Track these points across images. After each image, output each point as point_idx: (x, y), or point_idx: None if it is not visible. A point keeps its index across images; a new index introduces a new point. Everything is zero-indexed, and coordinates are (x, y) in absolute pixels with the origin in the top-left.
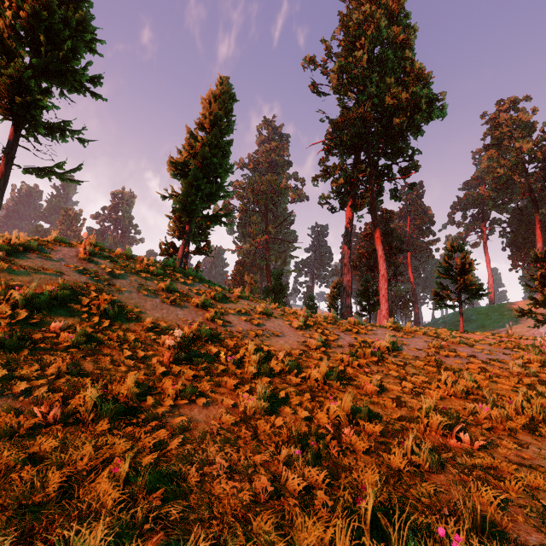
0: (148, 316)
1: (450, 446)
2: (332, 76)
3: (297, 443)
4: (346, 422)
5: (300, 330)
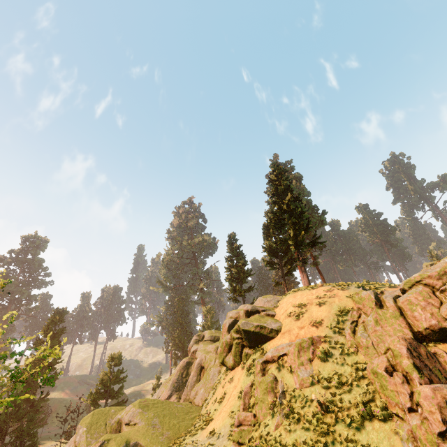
0: None
1: None
2: None
3: None
4: None
5: None
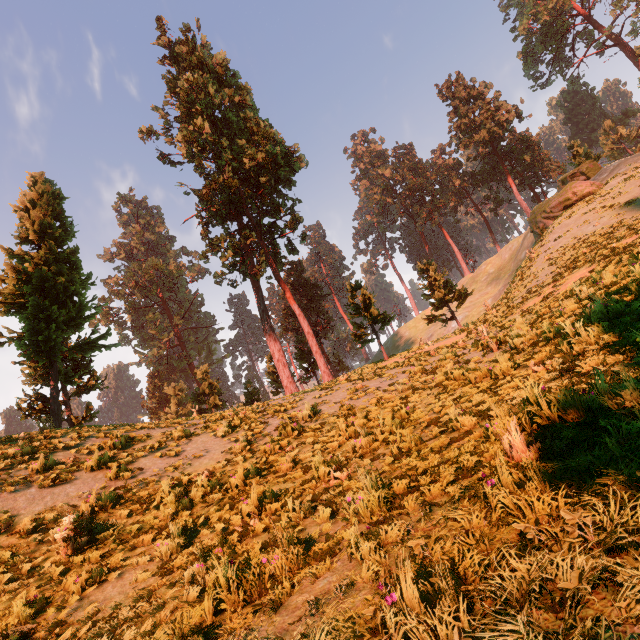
0: (25, 517)
1: (328, 488)
2: (179, 146)
3: (199, 558)
4: (256, 513)
5: (227, 437)
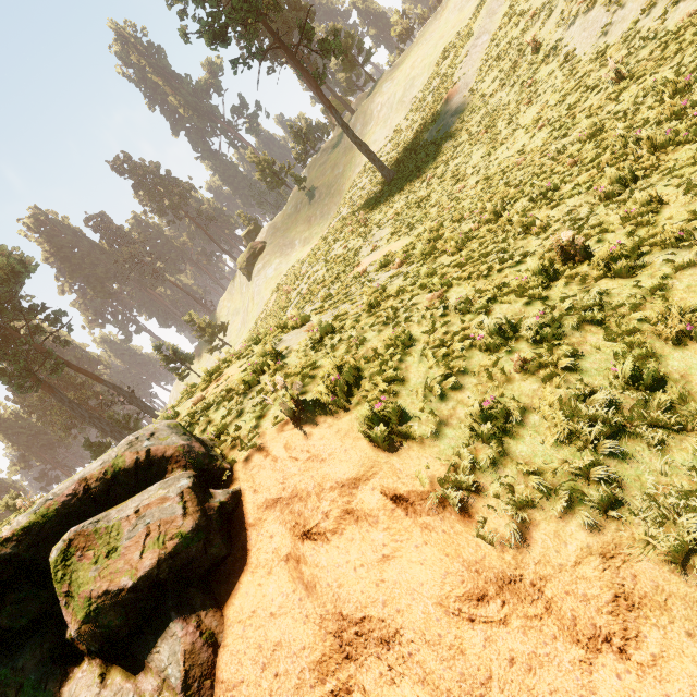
0: None
1: None
2: None
3: None
4: None
5: None
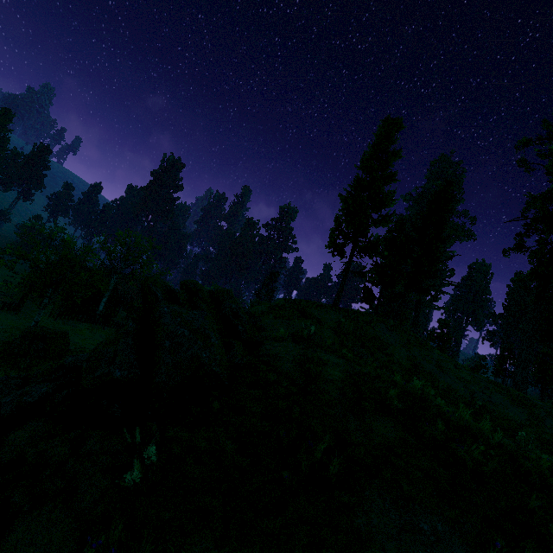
0: (440, 380)
1: None
2: (549, 164)
3: None
4: None
5: (516, 407)
